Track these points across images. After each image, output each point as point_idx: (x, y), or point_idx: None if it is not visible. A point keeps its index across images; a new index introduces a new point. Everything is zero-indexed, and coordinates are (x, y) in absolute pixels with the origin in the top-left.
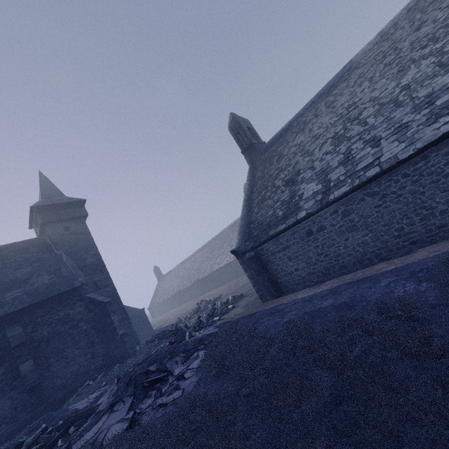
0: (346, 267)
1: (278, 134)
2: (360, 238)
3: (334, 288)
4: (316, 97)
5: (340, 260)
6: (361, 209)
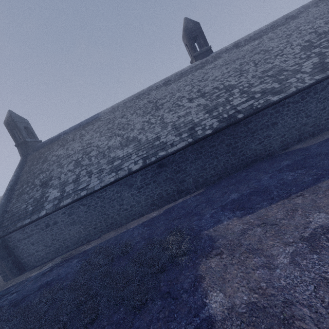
0: (69, 247)
1: (50, 140)
2: (78, 229)
3: (54, 266)
4: (78, 125)
5: (66, 243)
6: (78, 212)
